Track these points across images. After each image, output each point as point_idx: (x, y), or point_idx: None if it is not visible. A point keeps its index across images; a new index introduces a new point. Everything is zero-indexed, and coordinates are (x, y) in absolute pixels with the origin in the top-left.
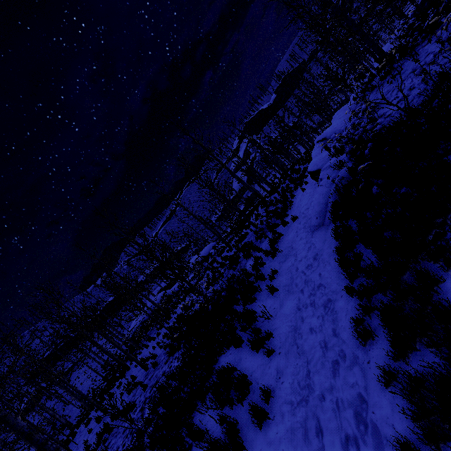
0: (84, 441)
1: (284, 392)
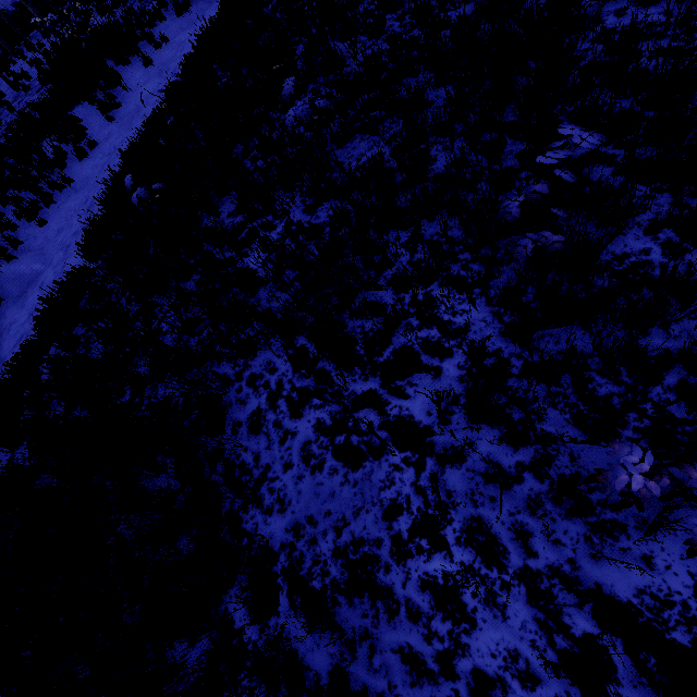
0: None
1: (105, 147)
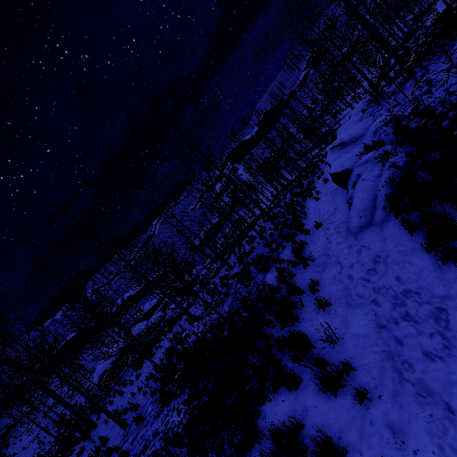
0: None
1: None
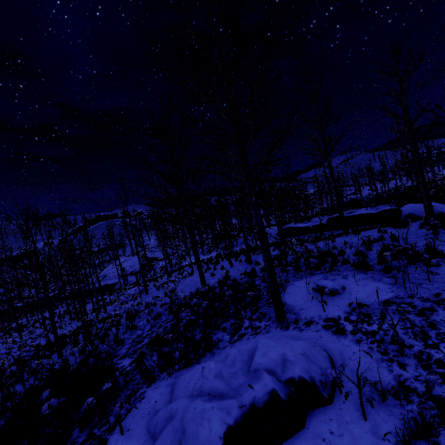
0: None
1: None
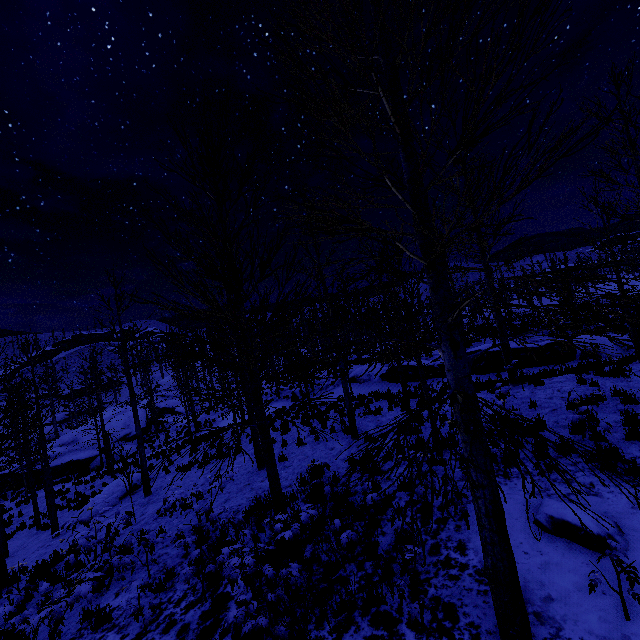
0: None
1: None
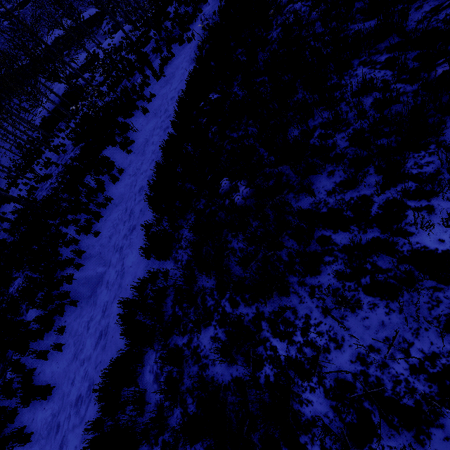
0: (18, 195)
1: (129, 171)
